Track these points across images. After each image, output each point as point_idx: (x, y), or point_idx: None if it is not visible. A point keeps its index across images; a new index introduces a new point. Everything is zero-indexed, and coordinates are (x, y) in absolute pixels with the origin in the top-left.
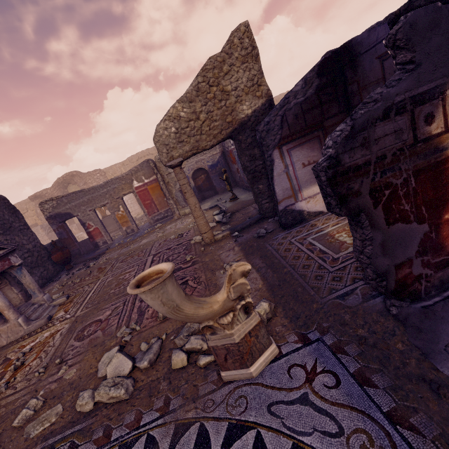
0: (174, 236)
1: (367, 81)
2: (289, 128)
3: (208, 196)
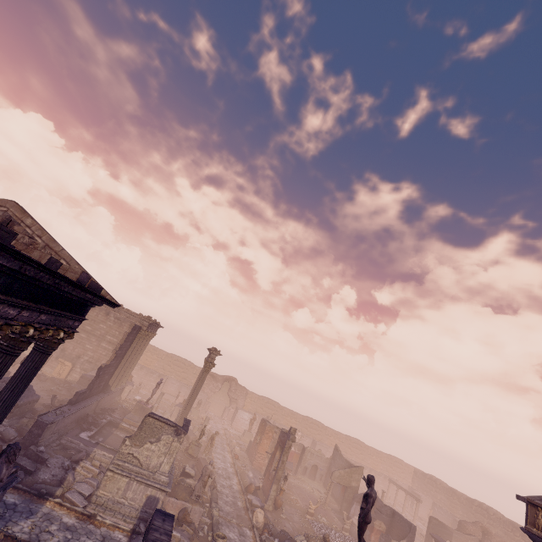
0: (309, 492)
1: (376, 506)
2: (360, 500)
3: (310, 478)
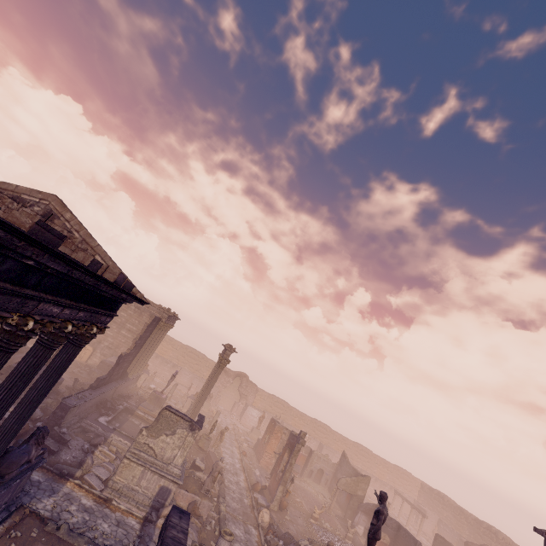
0: (314, 495)
1: None
2: (365, 510)
3: (315, 482)
